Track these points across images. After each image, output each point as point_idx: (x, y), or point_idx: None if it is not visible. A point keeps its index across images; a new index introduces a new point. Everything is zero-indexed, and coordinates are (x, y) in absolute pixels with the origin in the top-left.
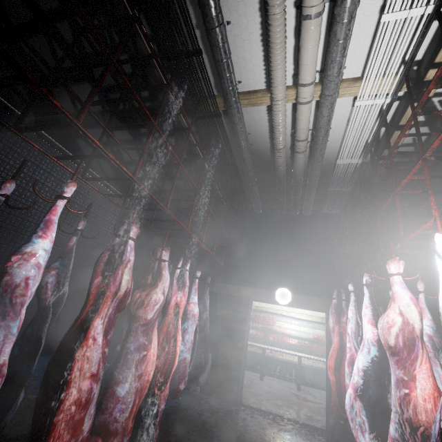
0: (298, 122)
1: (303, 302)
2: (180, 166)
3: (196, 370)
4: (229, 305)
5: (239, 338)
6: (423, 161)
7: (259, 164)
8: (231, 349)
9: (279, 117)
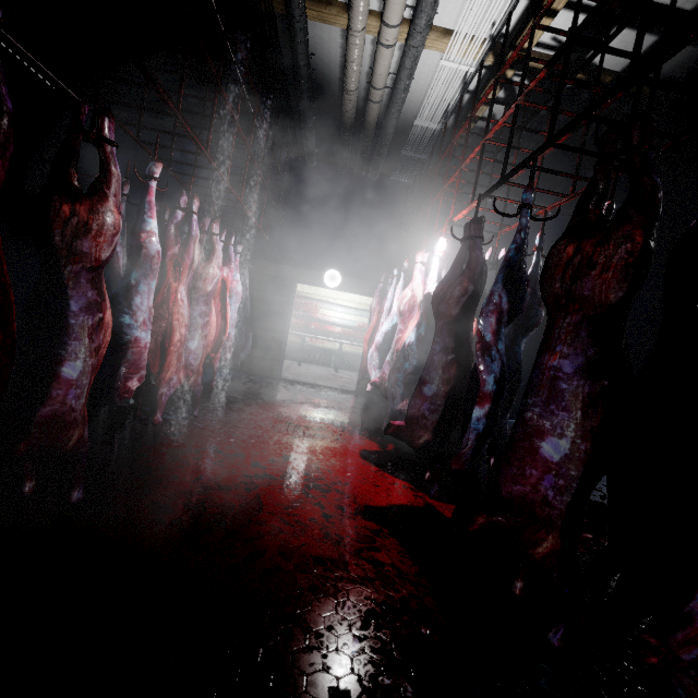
0: (376, 65)
1: (352, 286)
2: (236, 124)
3: (238, 348)
4: (269, 287)
5: (280, 321)
6: (459, 172)
7: (321, 99)
8: (272, 333)
9: (355, 52)
